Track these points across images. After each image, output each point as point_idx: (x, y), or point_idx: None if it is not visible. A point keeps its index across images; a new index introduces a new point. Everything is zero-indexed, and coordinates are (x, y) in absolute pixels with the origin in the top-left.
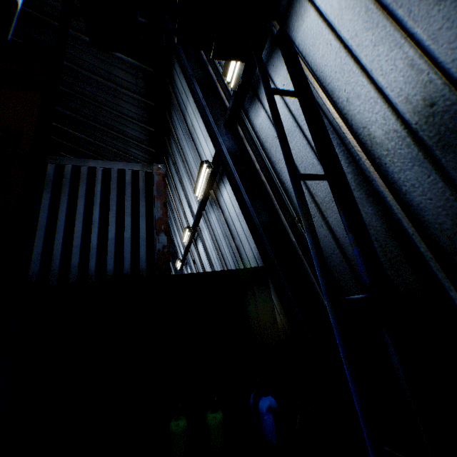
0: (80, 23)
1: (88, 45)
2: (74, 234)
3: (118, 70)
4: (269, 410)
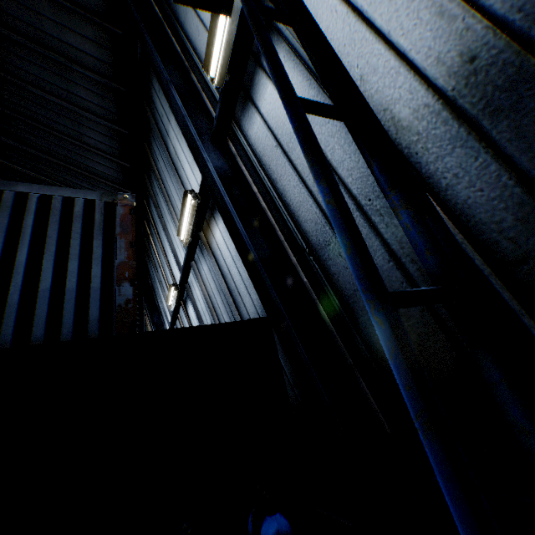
0: (27, 27)
1: (39, 55)
2: None
3: (80, 88)
4: None
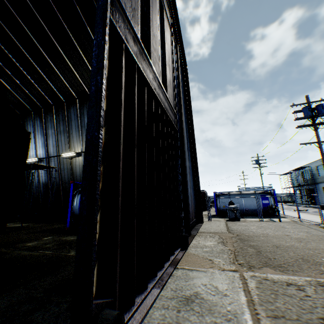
0: None
1: None
2: None
3: None
4: None
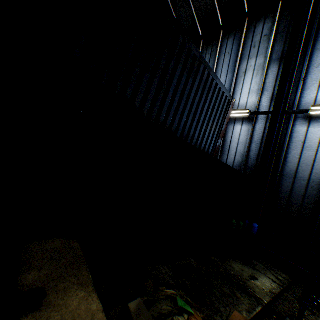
0: None
1: None
2: (200, 121)
3: None
4: (257, 227)
